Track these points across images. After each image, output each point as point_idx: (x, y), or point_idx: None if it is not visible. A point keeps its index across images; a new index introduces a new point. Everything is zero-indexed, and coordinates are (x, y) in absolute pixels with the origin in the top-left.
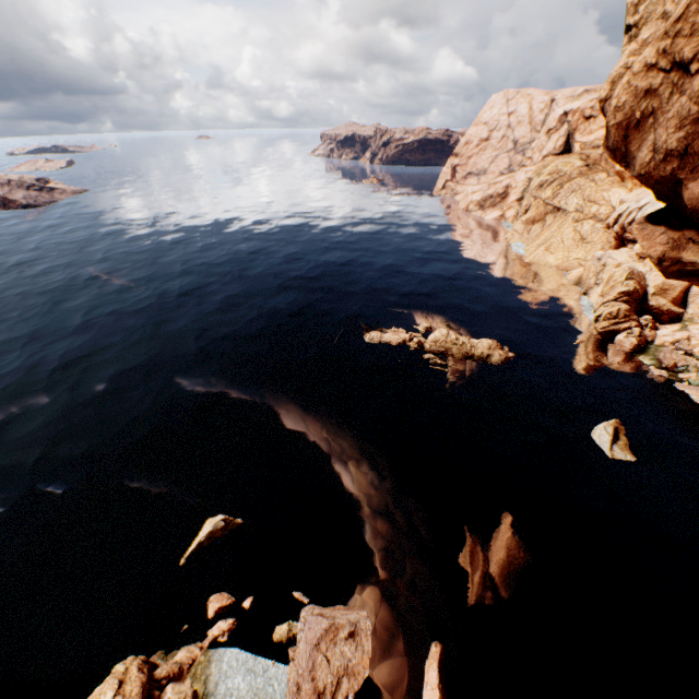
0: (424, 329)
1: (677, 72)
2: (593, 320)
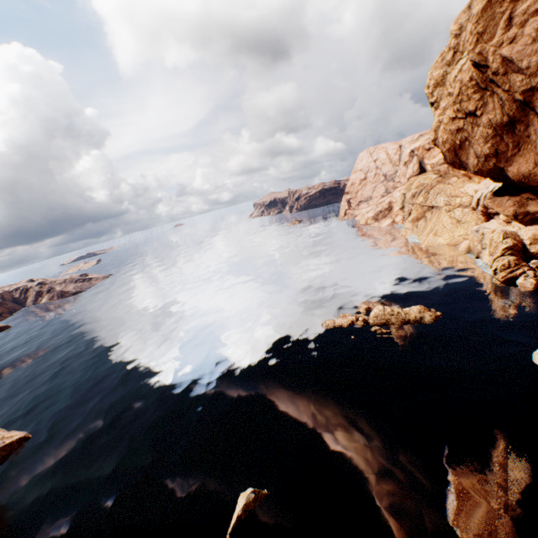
0: (364, 310)
1: (470, 117)
2: (492, 273)
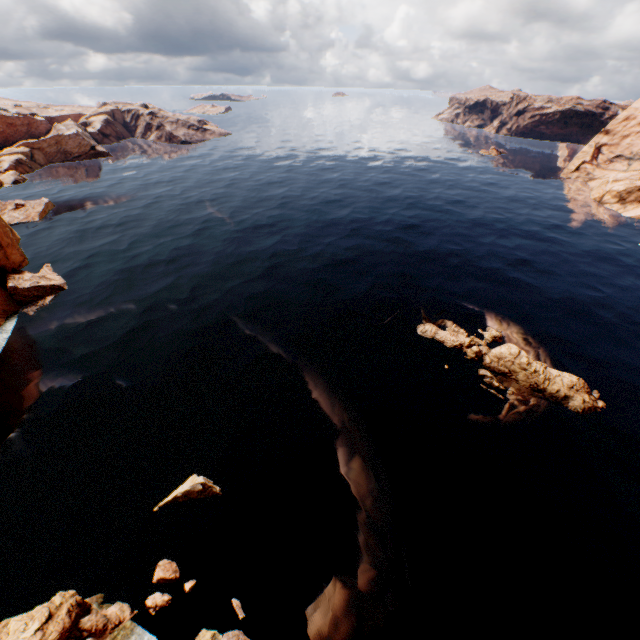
0: (491, 337)
1: None
2: None
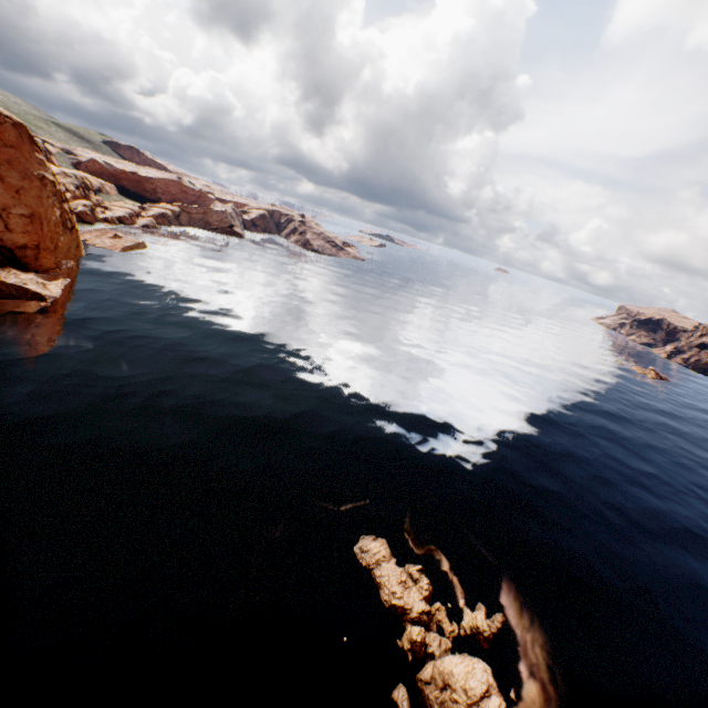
0: (472, 625)
1: None
2: None
